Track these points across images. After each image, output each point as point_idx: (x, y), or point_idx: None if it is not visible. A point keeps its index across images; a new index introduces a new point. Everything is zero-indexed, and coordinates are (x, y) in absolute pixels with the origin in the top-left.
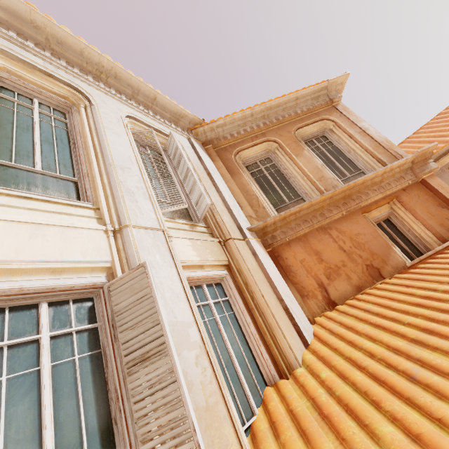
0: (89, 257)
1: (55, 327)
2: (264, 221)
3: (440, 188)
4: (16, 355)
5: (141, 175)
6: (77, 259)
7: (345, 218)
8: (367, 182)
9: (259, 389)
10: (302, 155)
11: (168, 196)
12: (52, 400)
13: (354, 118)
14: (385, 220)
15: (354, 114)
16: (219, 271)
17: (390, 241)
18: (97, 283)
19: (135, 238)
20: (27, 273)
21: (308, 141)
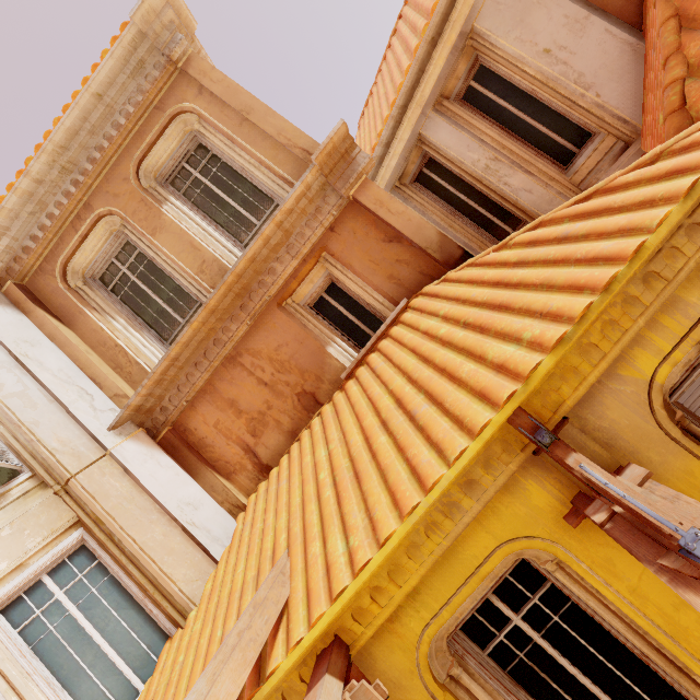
0: None
1: None
2: (125, 407)
3: (379, 206)
4: None
5: None
6: None
7: (256, 326)
8: (260, 253)
9: (154, 652)
10: (162, 227)
11: None
12: None
13: (224, 90)
14: (329, 288)
15: (222, 78)
16: (65, 540)
17: (328, 335)
18: None
19: None
20: None
21: (178, 171)
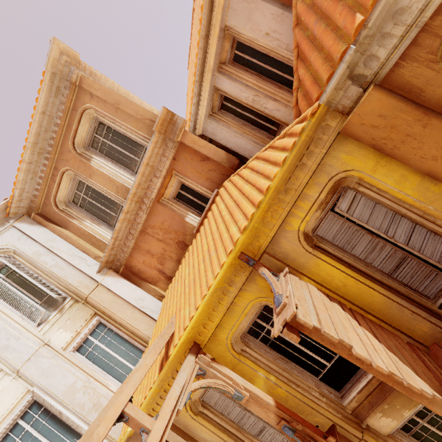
0: (16, 397)
1: (30, 421)
2: (101, 263)
3: (194, 144)
4: (24, 439)
5: (4, 326)
6: (12, 403)
7: (150, 214)
8: (142, 180)
9: (139, 357)
10: (93, 173)
11: (37, 300)
12: (46, 437)
13: (103, 94)
14: (181, 186)
15: (100, 87)
16: (92, 321)
17: (185, 212)
18: (29, 399)
19: (27, 371)
20: (1, 423)
21: (93, 139)
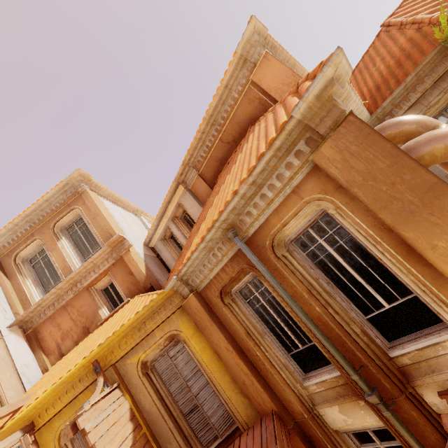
0: None
1: None
2: (16, 320)
3: (129, 262)
4: None
5: None
6: None
7: (77, 295)
8: (83, 270)
9: None
10: (55, 249)
11: None
12: None
13: (91, 206)
14: (111, 283)
15: (92, 201)
16: None
17: (102, 304)
18: None
19: None
20: None
21: (71, 225)
